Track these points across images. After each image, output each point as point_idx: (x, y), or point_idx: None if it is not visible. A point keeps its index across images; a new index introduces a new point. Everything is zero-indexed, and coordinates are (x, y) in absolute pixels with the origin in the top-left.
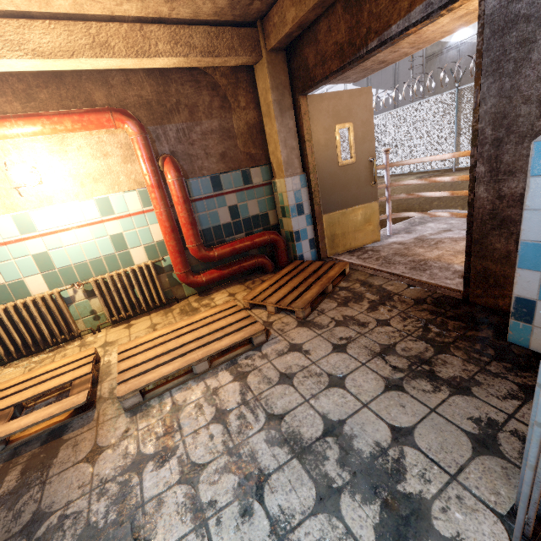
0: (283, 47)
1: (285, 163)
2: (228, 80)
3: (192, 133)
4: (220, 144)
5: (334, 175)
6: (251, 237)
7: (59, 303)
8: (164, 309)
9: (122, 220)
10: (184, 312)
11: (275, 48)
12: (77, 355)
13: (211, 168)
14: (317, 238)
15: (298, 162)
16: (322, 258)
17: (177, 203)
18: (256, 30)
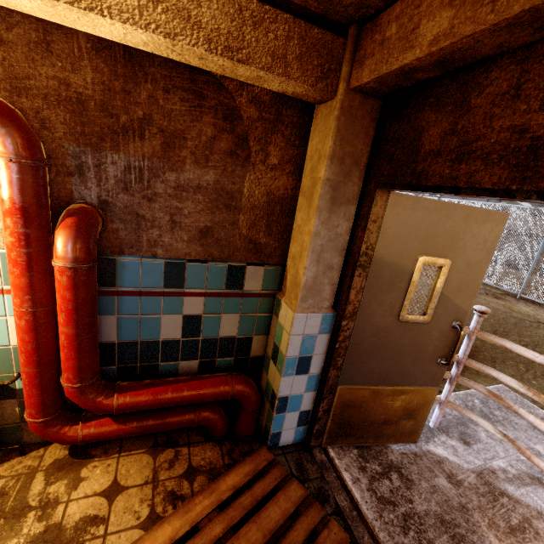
0: (382, 92)
1: (306, 287)
2: (261, 112)
3: (156, 181)
4: (205, 213)
5: (384, 331)
6: (200, 383)
7: None
8: None
9: None
10: None
11: (365, 88)
12: None
13: (175, 247)
14: (315, 415)
15: (331, 291)
16: (311, 446)
17: (59, 306)
18: (342, 42)
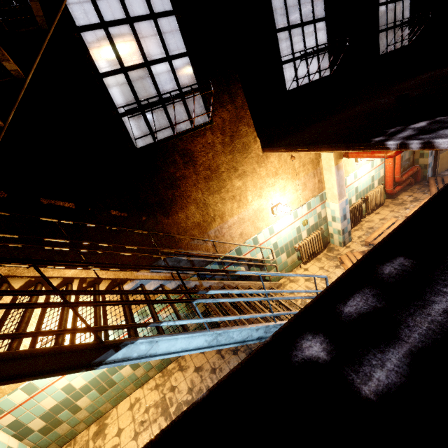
0: None
1: None
2: None
3: None
4: None
5: None
6: (412, 169)
7: (362, 205)
8: (382, 206)
9: (375, 169)
10: (397, 205)
11: None
12: (390, 221)
13: None
14: (435, 166)
15: None
16: (435, 175)
17: (398, 159)
18: None
